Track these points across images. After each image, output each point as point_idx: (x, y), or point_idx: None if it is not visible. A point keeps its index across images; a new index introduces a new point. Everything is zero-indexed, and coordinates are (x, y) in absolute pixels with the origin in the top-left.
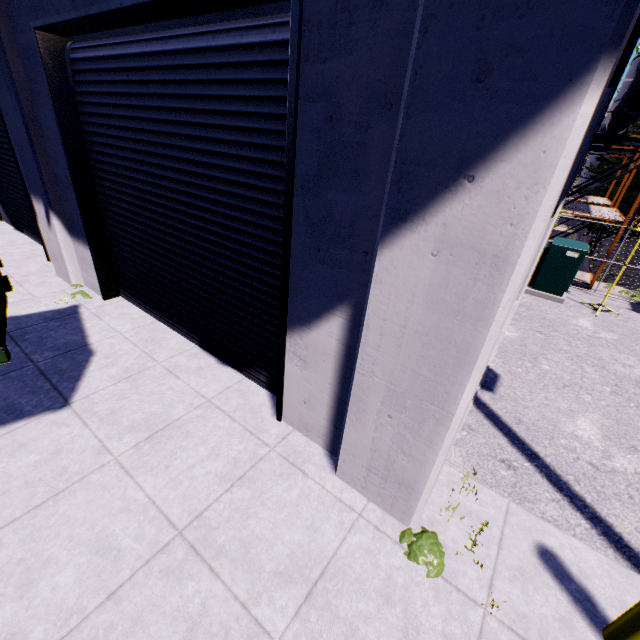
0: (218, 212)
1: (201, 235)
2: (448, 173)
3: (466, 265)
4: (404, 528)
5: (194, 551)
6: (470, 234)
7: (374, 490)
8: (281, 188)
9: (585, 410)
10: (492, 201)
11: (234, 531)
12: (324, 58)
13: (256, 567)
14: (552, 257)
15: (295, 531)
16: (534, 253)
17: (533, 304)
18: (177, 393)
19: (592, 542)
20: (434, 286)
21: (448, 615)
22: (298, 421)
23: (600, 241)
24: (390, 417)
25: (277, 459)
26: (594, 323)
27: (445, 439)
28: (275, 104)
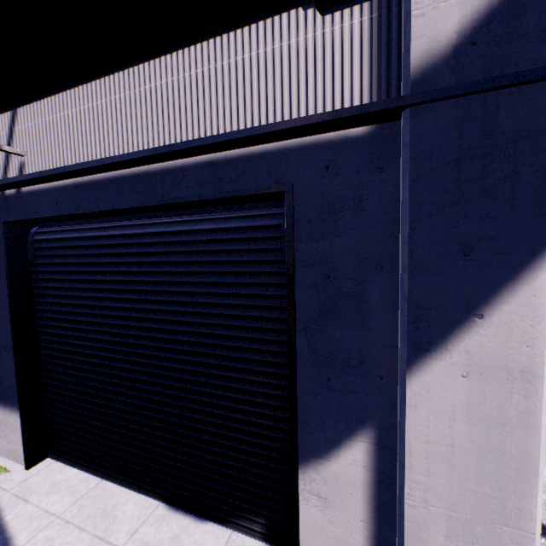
0: (197, 352)
1: (175, 375)
2: (458, 313)
3: (498, 381)
4: None
5: None
6: (493, 356)
7: None
8: (269, 326)
9: None
10: (504, 330)
11: None
12: (316, 239)
13: None
14: None
15: None
16: None
17: None
18: None
19: None
20: (472, 403)
21: None
22: None
23: None
24: None
25: None
26: None
27: None
28: (259, 265)
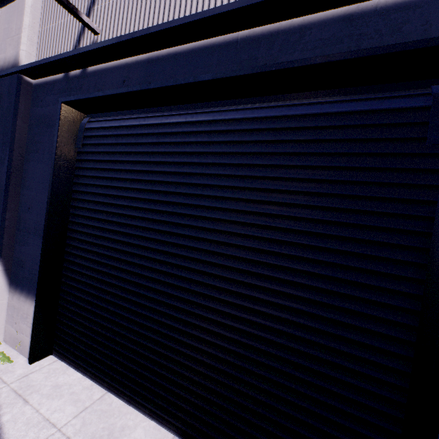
0: (261, 262)
1: (224, 287)
2: None
3: None
4: None
5: None
6: None
7: None
8: (382, 239)
9: None
10: None
11: None
12: None
13: None
14: None
15: None
16: None
17: None
18: None
19: None
20: None
21: None
22: None
23: None
24: None
25: None
26: None
27: None
28: (379, 158)
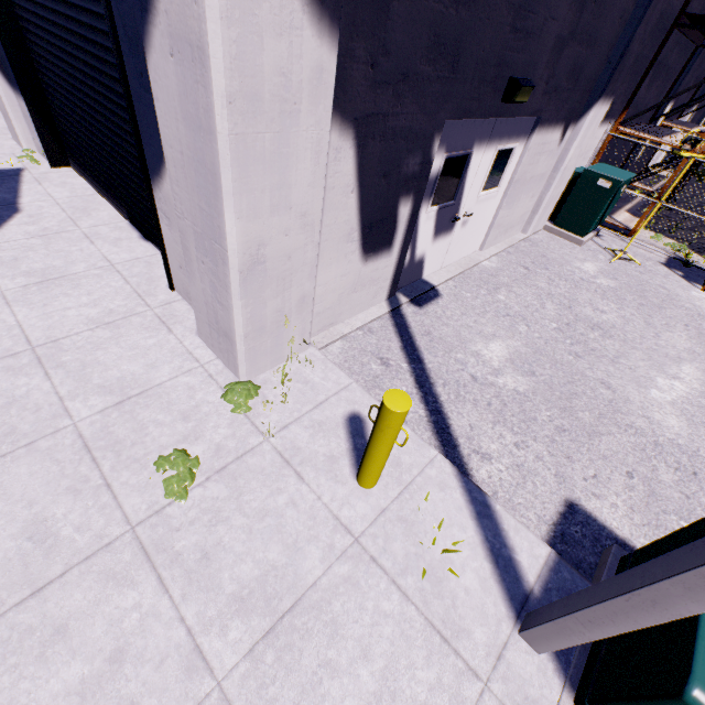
0: (98, 43)
1: (96, 77)
2: None
3: (189, 64)
4: (236, 381)
5: (38, 361)
6: (181, 22)
7: (217, 347)
8: None
9: (509, 337)
10: None
11: (81, 356)
12: None
13: (86, 380)
14: (582, 186)
15: (135, 365)
16: (302, 74)
17: (543, 241)
18: (85, 255)
19: (417, 425)
20: (182, 97)
21: (231, 436)
22: (183, 290)
23: (701, 192)
24: (203, 264)
25: (151, 317)
26: (601, 269)
27: (231, 281)
28: None
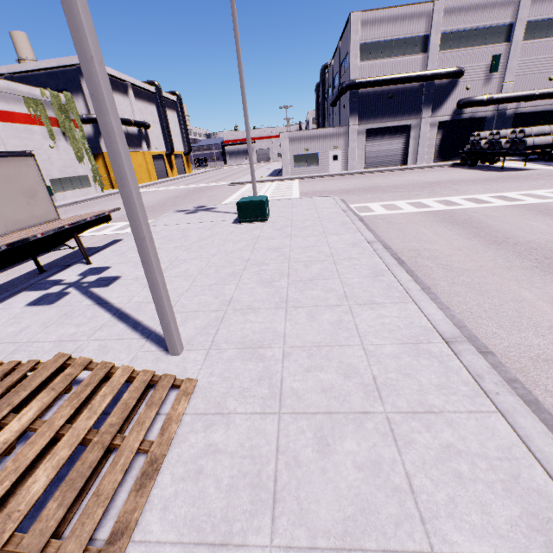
0: None
1: None
2: None
3: None
4: None
5: None
6: None
7: None
8: None
9: None
10: None
11: None
12: None
13: None
14: None
15: None
16: None
17: None
18: None
19: None
20: None
21: None
22: None
23: None
24: None
25: None
26: None
27: None
28: None
